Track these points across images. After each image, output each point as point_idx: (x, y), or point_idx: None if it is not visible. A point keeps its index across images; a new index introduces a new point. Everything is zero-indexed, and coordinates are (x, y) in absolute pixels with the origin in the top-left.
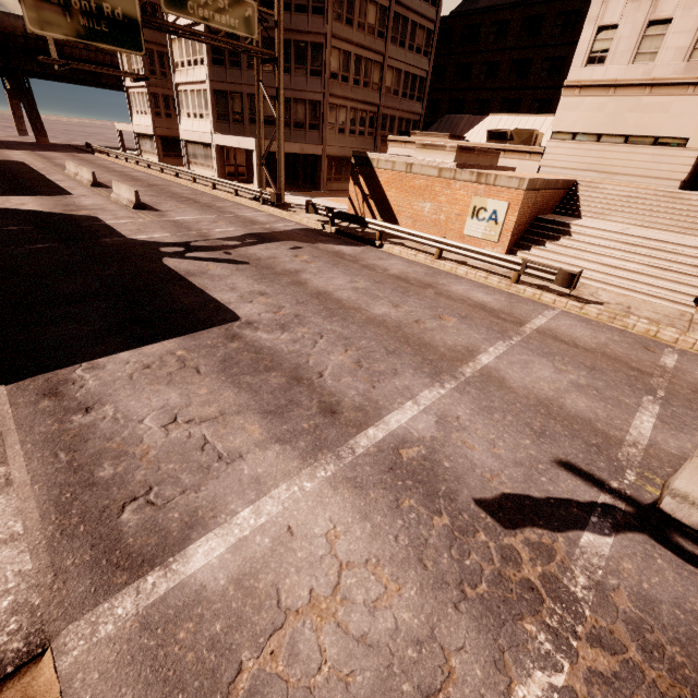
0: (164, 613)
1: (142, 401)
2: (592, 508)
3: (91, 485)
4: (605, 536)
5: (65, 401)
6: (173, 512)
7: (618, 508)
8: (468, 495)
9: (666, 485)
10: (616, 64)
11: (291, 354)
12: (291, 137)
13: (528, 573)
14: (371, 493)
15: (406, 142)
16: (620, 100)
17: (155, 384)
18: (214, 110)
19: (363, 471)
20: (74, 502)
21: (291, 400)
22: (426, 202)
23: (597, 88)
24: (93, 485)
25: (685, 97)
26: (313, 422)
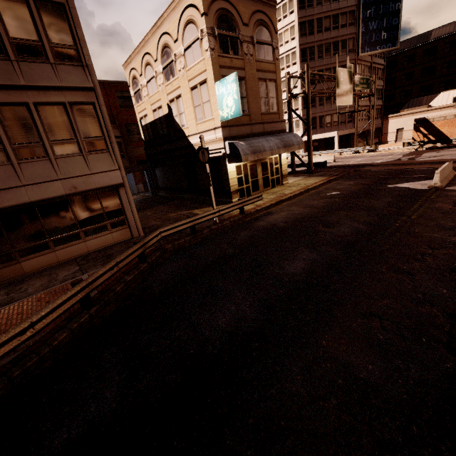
0: None
1: None
2: None
3: None
4: None
5: None
6: None
7: None
8: None
9: None
10: None
11: None
12: (339, 129)
13: None
14: None
15: (401, 115)
16: None
17: None
18: (303, 127)
19: None
20: None
21: None
22: None
23: None
24: None
25: None
26: None
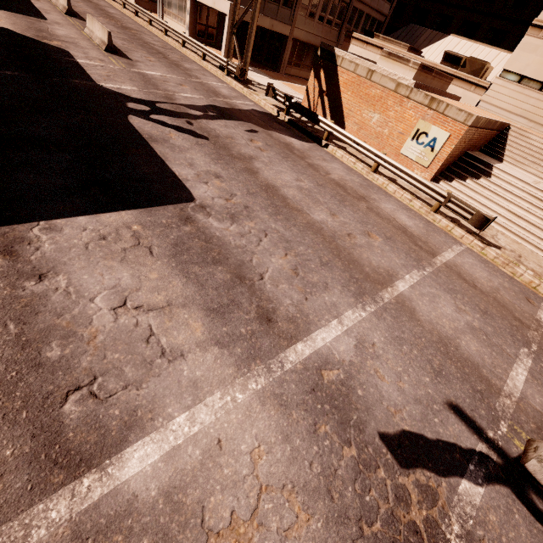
0: (95, 522)
1: (95, 277)
2: (471, 456)
3: (37, 366)
4: (479, 485)
5: (20, 263)
6: (114, 408)
7: (491, 459)
8: (374, 428)
9: (533, 446)
10: None
11: (237, 249)
12: (264, 10)
13: (415, 515)
14: (293, 413)
15: (368, 43)
16: None
17: (109, 259)
18: None
19: (289, 389)
20: (19, 383)
21: (233, 300)
22: (376, 113)
23: None
24: (39, 366)
25: None
26: (250, 328)
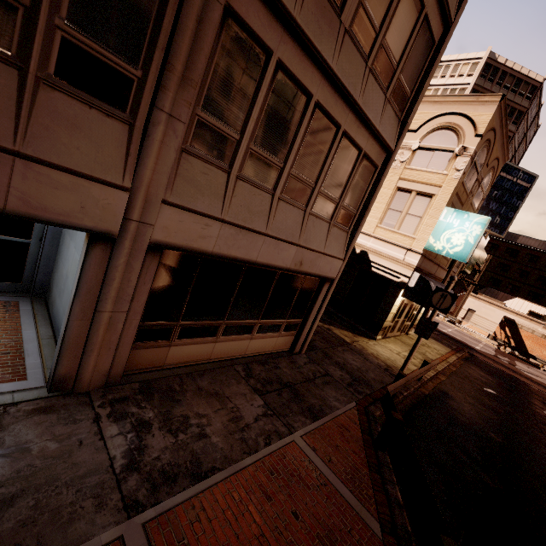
0: None
1: None
2: None
3: None
4: None
5: None
6: None
7: None
8: None
9: None
10: None
11: None
12: None
13: None
14: None
15: (479, 298)
16: None
17: None
18: None
19: None
20: None
21: None
22: None
23: None
24: None
25: None
26: None
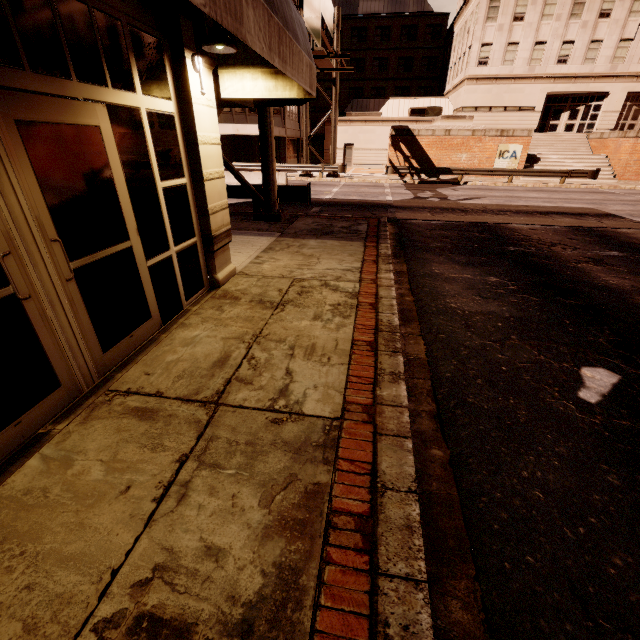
0: None
1: None
2: None
3: None
4: None
5: None
6: None
7: None
8: None
9: None
10: (494, 66)
11: None
12: None
13: None
14: None
15: (351, 121)
16: (499, 87)
17: None
18: None
19: None
20: None
21: None
22: (463, 154)
23: (486, 80)
24: None
25: (530, 85)
26: None
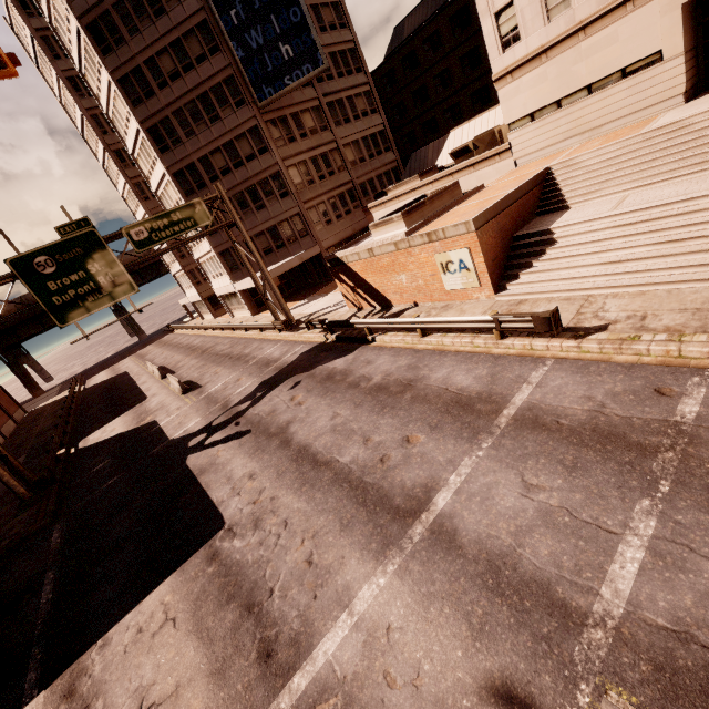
0: None
1: (124, 685)
2: None
3: None
4: None
5: (75, 702)
6: None
7: None
8: None
9: None
10: (533, 33)
11: (253, 567)
12: (290, 253)
13: None
14: None
15: (384, 202)
16: (557, 61)
17: (139, 655)
18: (226, 267)
19: None
20: None
21: (237, 646)
22: (400, 274)
23: (527, 64)
24: None
25: (628, 16)
26: (247, 679)
